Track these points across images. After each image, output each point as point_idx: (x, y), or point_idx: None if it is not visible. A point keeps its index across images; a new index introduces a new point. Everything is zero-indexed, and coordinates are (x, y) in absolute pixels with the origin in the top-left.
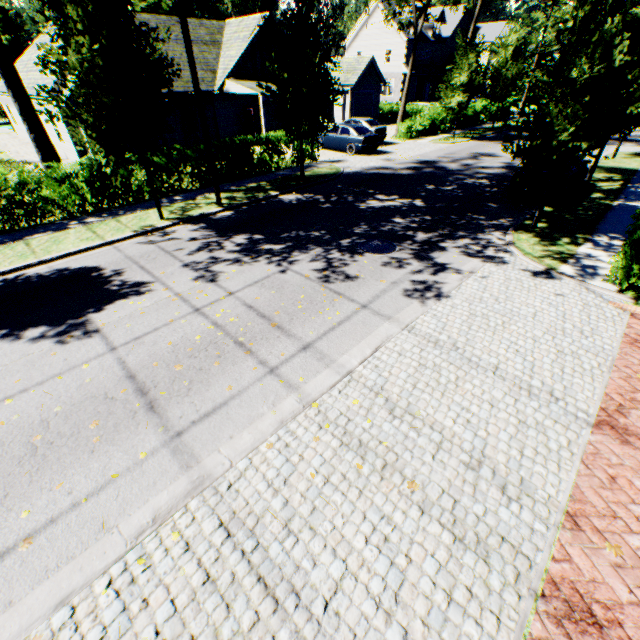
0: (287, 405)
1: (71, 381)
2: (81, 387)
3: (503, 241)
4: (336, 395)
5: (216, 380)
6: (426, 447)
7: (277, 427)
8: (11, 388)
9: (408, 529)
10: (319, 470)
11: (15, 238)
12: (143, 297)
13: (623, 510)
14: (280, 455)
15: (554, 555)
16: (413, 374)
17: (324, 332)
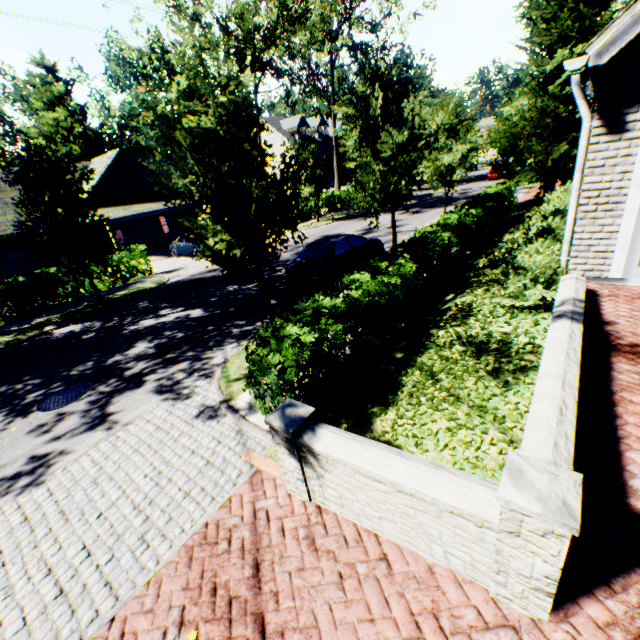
0: None
1: None
2: None
3: (225, 357)
4: None
5: None
6: None
7: None
8: None
9: None
10: None
11: None
12: None
13: None
14: None
15: None
16: None
17: None
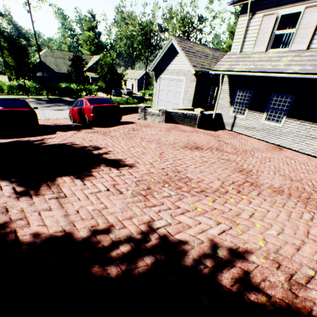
0: None
1: None
2: None
3: None
4: None
5: None
6: None
7: None
8: None
9: None
10: None
11: None
12: None
13: None
14: None
15: None
16: None
17: None
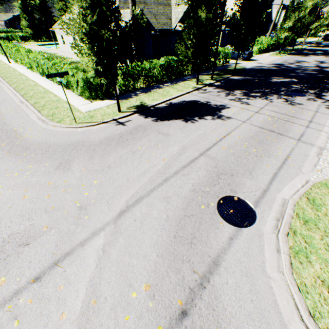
0: (323, 134)
1: (243, 129)
2: (249, 130)
3: None
4: None
5: (291, 129)
6: None
7: (327, 138)
8: (227, 130)
9: None
10: None
11: (147, 91)
12: (230, 109)
13: None
14: None
15: None
16: None
17: (311, 118)
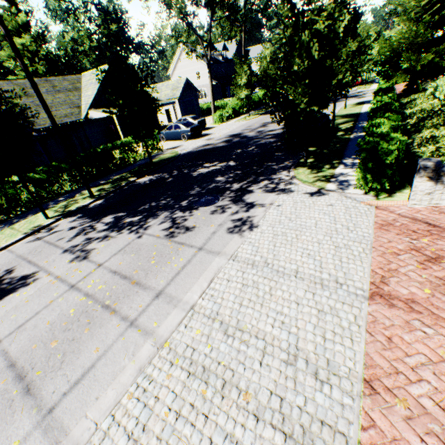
0: (144, 351)
1: None
2: None
3: (289, 176)
4: (183, 330)
5: (86, 346)
6: (254, 356)
7: (136, 375)
8: None
9: (248, 441)
10: (172, 407)
11: None
12: (28, 287)
13: (402, 364)
14: (139, 402)
15: (362, 424)
16: (239, 294)
17: (172, 278)
